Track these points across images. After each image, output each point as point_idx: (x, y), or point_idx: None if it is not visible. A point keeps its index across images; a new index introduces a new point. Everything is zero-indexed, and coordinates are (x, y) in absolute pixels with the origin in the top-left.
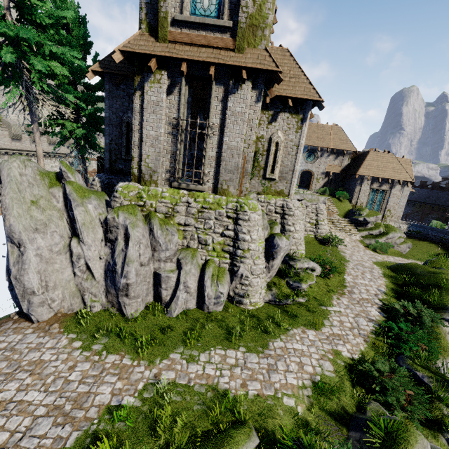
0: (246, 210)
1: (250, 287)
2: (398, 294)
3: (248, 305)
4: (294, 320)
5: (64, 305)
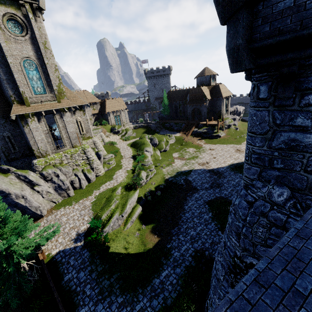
0: (86, 148)
1: (99, 169)
2: (135, 151)
3: (101, 174)
4: (115, 170)
5: (48, 207)
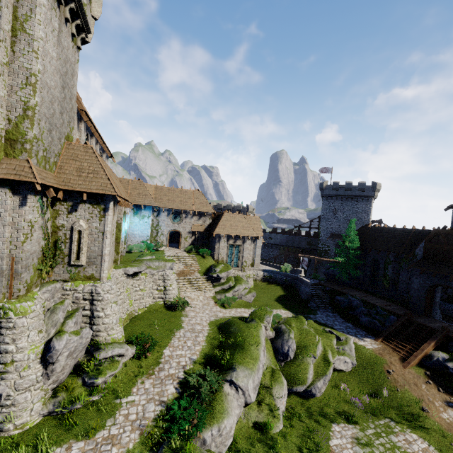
0: (11, 316)
1: (13, 408)
2: (208, 358)
3: (11, 430)
4: (67, 433)
5: None
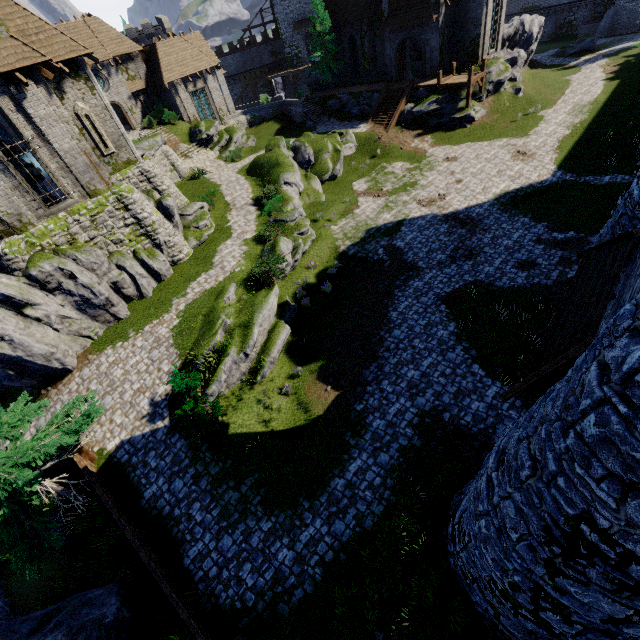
0: (126, 195)
1: (177, 246)
2: (259, 186)
3: (185, 258)
4: (216, 244)
5: (76, 350)
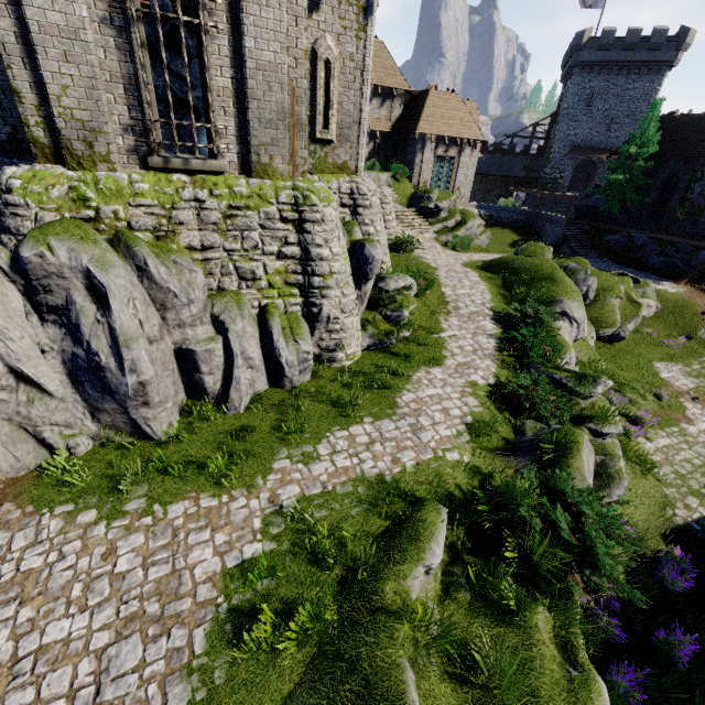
0: (315, 202)
1: (343, 334)
2: (504, 297)
3: (343, 361)
4: (410, 363)
5: None
